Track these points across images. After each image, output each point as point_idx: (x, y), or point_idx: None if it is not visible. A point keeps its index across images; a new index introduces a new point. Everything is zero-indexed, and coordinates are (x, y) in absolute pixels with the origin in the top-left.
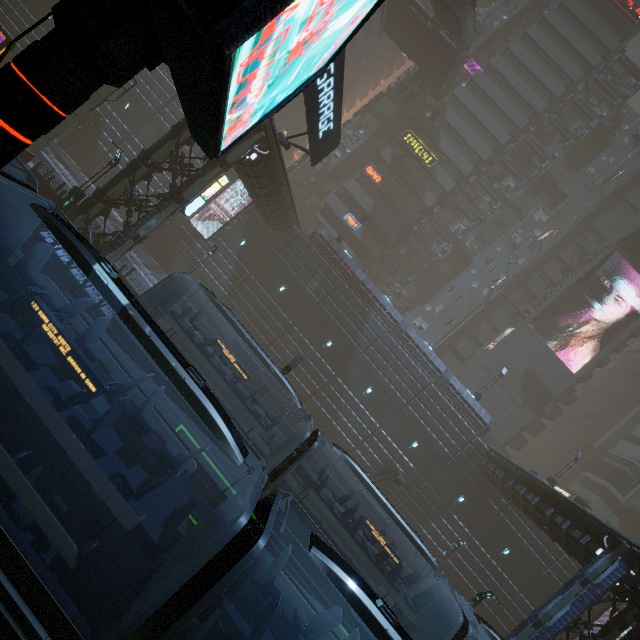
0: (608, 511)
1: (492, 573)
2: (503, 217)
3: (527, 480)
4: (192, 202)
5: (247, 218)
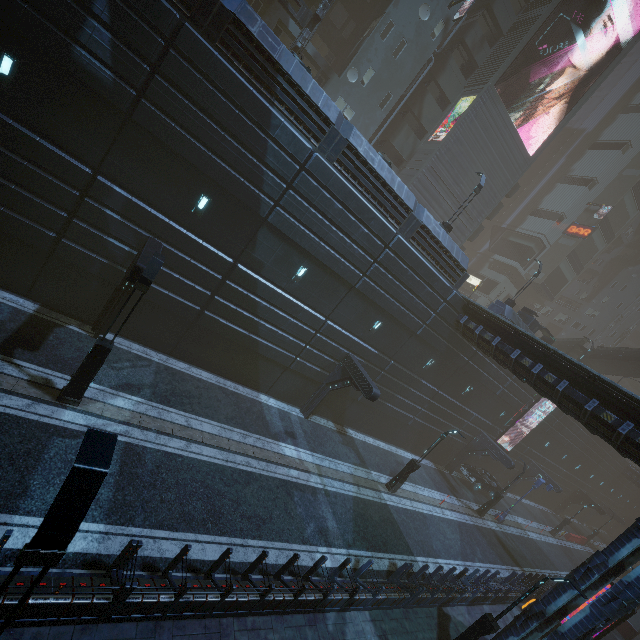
0: (511, 286)
1: (454, 411)
2: None
3: (543, 354)
4: None
5: None
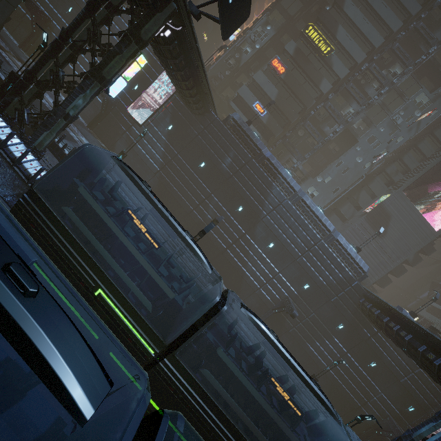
0: None
1: (361, 378)
2: (388, 101)
3: (400, 319)
4: (114, 82)
5: (173, 105)
